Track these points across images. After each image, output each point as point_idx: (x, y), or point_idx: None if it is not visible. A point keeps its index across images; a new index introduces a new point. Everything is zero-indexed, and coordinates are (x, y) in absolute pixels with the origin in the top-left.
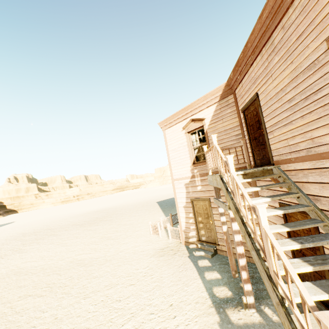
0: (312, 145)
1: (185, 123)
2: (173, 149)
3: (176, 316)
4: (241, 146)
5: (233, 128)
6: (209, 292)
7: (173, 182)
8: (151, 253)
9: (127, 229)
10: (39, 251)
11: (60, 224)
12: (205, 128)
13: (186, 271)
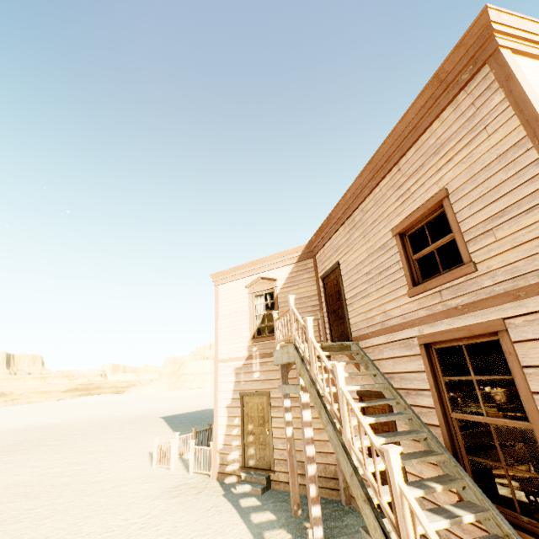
0: (386, 318)
1: (250, 281)
2: (226, 314)
3: None
4: (318, 320)
5: (310, 297)
6: (258, 538)
7: (217, 365)
8: (155, 494)
9: (101, 459)
10: None
11: None
12: (276, 292)
13: (220, 515)
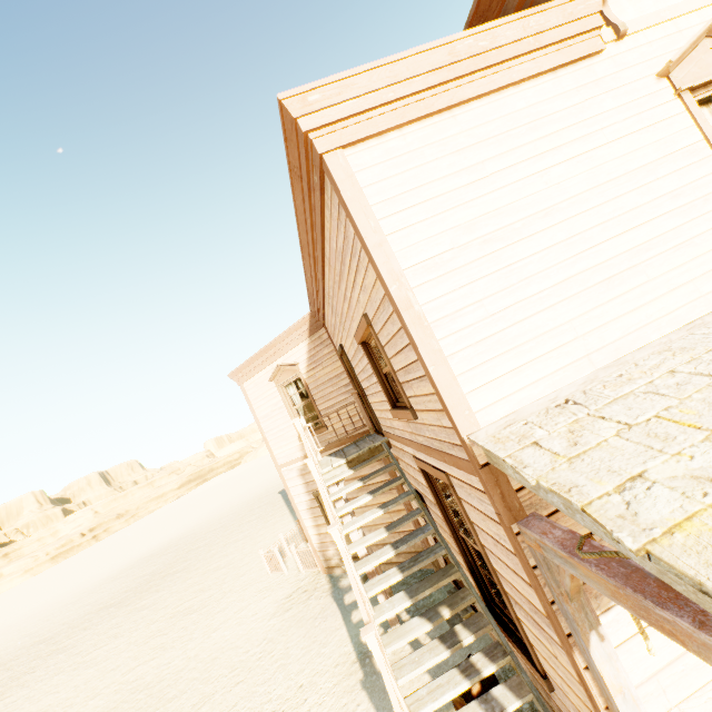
0: (392, 425)
1: (271, 371)
2: (265, 415)
3: (308, 698)
4: (354, 404)
5: (339, 376)
6: (355, 641)
7: (280, 471)
8: (271, 612)
9: (223, 578)
10: (32, 701)
11: (67, 620)
12: (303, 378)
13: (325, 622)
